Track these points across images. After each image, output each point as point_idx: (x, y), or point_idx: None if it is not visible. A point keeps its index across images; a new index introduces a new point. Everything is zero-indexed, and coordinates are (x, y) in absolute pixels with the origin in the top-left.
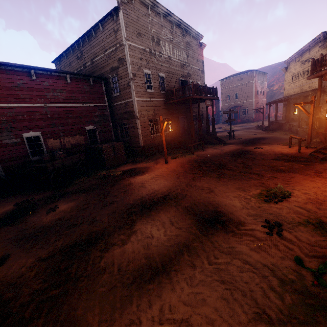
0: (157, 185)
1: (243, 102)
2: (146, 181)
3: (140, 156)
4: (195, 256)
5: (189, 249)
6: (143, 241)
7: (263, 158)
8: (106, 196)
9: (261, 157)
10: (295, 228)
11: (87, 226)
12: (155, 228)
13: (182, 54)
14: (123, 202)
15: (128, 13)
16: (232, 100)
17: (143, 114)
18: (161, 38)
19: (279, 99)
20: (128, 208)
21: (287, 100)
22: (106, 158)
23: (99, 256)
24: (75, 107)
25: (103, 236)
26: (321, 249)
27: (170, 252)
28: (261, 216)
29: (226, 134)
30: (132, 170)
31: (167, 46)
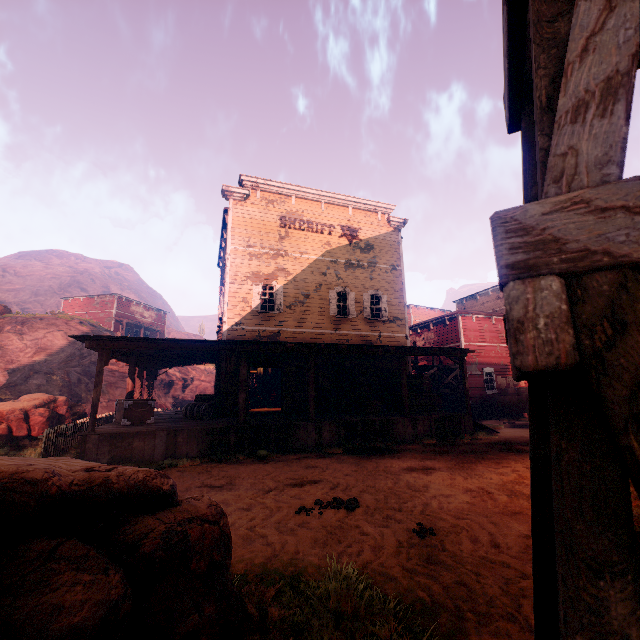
0: None
1: None
2: None
3: None
4: None
5: None
6: None
7: None
8: None
9: None
10: None
11: None
12: None
13: None
14: None
15: None
16: None
17: None
18: None
19: None
20: None
21: None
22: None
23: None
24: None
25: None
26: None
27: None
28: None
29: None
30: None
31: None
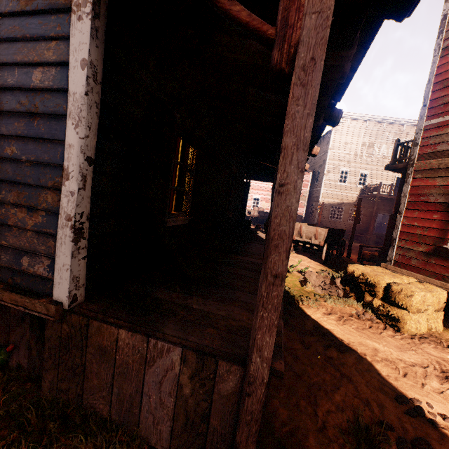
0: None
1: None
2: None
3: None
4: None
5: None
6: None
7: None
8: None
9: None
10: None
11: None
12: None
13: None
14: None
15: (340, 131)
16: None
17: (327, 200)
18: (377, 141)
19: None
20: None
21: None
22: None
23: None
24: None
25: None
26: None
27: None
28: None
29: None
30: None
31: (385, 147)
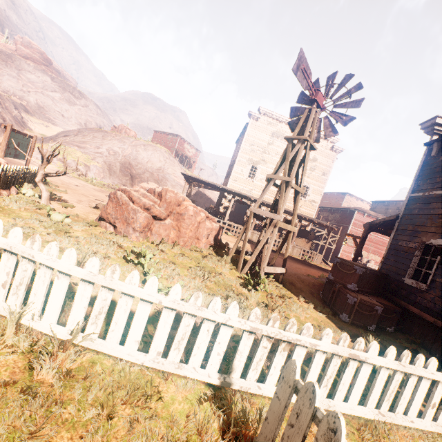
0: None
1: None
2: None
3: None
4: None
5: None
6: None
7: None
8: None
9: None
10: None
11: None
12: None
13: None
14: None
15: None
16: None
17: None
18: None
19: None
20: None
21: None
22: None
23: None
24: (386, 241)
25: None
26: None
27: None
28: None
29: None
30: None
31: None
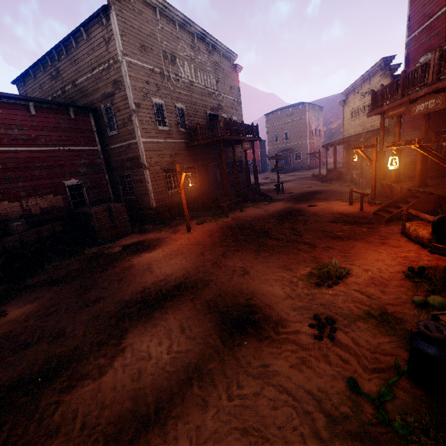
0: (171, 266)
1: (295, 145)
2: (155, 261)
3: (152, 222)
4: (209, 386)
5: (203, 375)
6: (133, 366)
7: (318, 220)
8: (89, 289)
9: (315, 218)
10: (352, 325)
11: (47, 346)
12: (155, 340)
13: (209, 78)
14: (114, 298)
15: (125, 16)
16: (281, 141)
17: (155, 161)
18: (178, 54)
19: (338, 141)
20: (120, 308)
21: (346, 143)
22: (97, 228)
23: (55, 403)
24: (46, 152)
25: (70, 363)
26: (385, 357)
27: (173, 382)
28: (309, 310)
29: (274, 187)
30: (137, 245)
31: (187, 67)
